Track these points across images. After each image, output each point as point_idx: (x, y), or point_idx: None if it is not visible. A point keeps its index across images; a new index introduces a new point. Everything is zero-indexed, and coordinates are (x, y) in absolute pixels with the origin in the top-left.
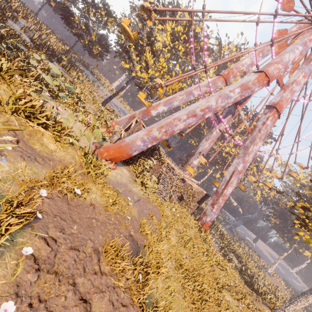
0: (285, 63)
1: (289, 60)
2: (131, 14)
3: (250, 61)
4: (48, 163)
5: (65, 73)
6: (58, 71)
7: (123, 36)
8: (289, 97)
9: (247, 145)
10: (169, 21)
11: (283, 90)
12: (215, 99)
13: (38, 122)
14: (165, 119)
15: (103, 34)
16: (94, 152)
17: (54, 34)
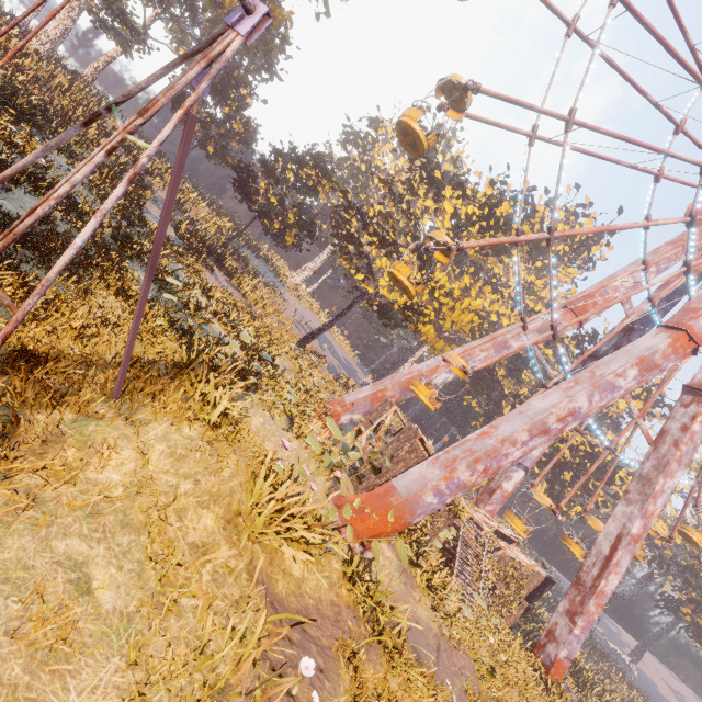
0: None
1: None
2: (346, 146)
3: (631, 282)
4: (311, 635)
5: (231, 288)
6: (339, 432)
7: (355, 221)
8: None
9: (649, 474)
10: (454, 200)
11: None
12: (587, 393)
13: (290, 535)
14: (479, 435)
15: (304, 202)
16: (368, 563)
17: (203, 196)
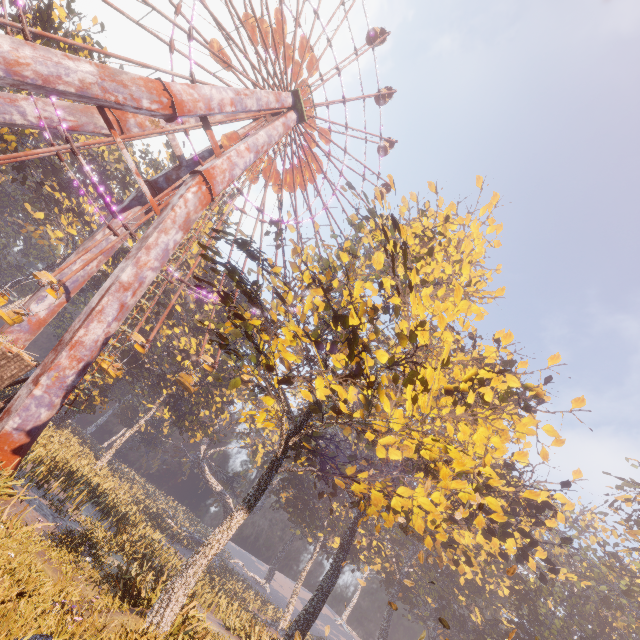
0: (206, 97)
1: (213, 97)
2: None
3: None
4: None
5: None
6: None
7: None
8: (227, 168)
9: (149, 233)
10: None
11: (218, 158)
12: (13, 40)
13: None
14: None
15: None
16: None
17: None
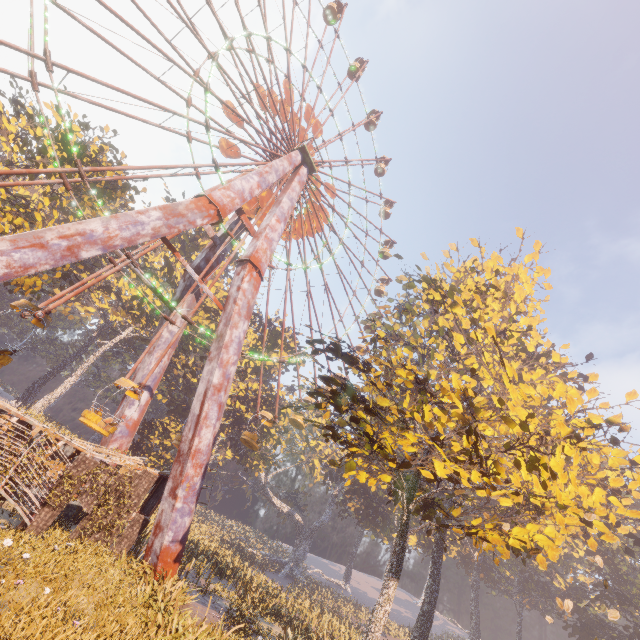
0: (239, 192)
1: (244, 189)
2: None
3: None
4: None
5: None
6: None
7: None
8: (267, 247)
9: (222, 332)
10: (7, 111)
11: (256, 239)
12: (102, 220)
13: None
14: None
15: None
16: None
17: None
